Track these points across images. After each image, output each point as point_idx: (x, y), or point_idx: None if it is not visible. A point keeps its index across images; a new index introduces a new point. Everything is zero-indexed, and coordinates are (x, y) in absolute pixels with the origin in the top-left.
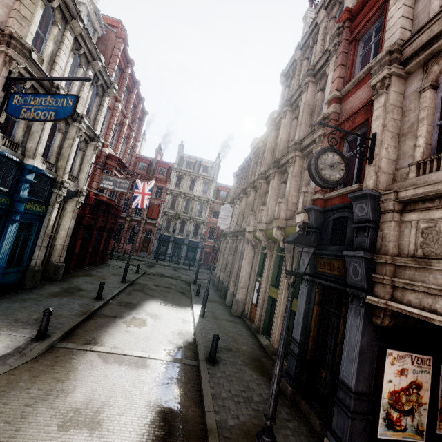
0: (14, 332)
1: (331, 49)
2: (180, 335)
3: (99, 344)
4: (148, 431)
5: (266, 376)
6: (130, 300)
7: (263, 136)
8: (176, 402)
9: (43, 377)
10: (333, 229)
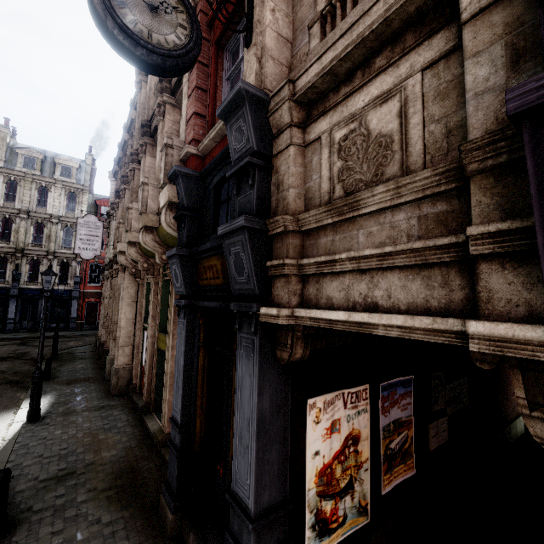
0: None
1: None
2: None
3: None
4: None
5: (134, 504)
6: None
7: (134, 98)
8: None
9: None
10: (216, 205)
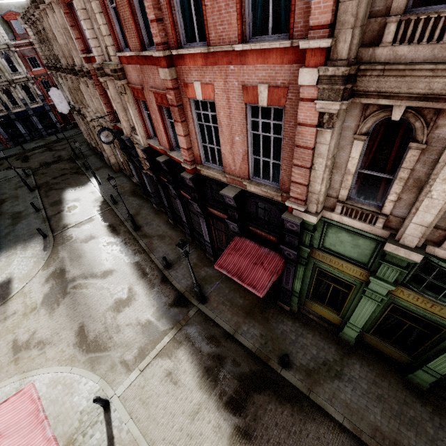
0: (33, 242)
1: (54, 1)
2: (96, 201)
3: (69, 225)
4: (108, 230)
5: (137, 196)
6: (54, 200)
7: (31, 5)
8: (111, 221)
9: (65, 242)
10: None
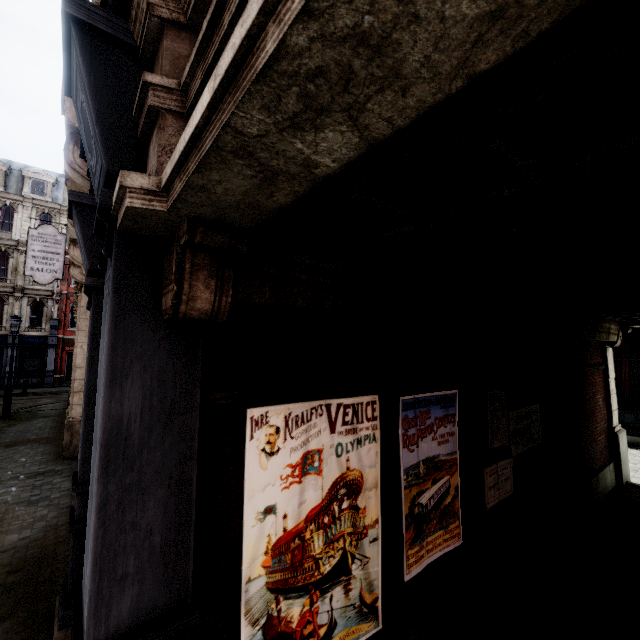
0: None
1: None
2: None
3: None
4: None
5: (18, 614)
6: None
7: None
8: None
9: None
10: None
